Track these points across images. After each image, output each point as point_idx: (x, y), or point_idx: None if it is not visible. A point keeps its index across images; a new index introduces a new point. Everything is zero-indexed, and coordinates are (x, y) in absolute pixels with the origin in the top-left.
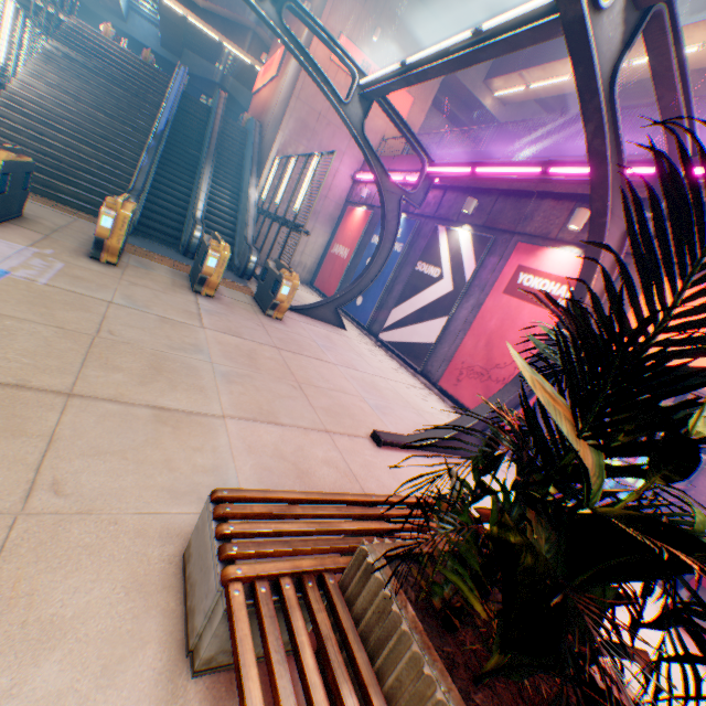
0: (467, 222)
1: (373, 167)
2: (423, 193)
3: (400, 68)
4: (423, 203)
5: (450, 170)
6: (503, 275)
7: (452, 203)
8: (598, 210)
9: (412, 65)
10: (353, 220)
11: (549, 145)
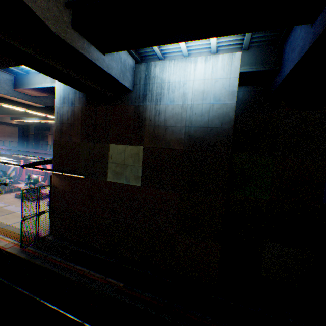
0: None
1: None
2: None
3: None
4: None
5: None
6: None
7: None
8: (16, 161)
9: None
10: None
11: None
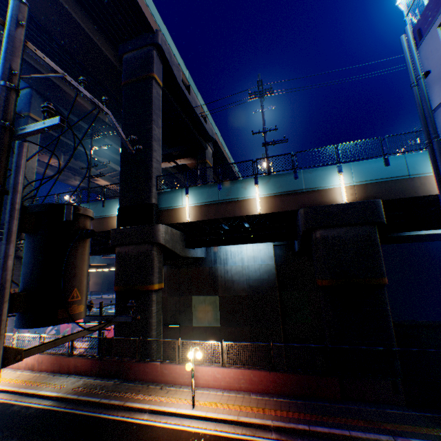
0: None
1: None
2: None
3: None
4: None
5: None
6: None
7: None
8: None
9: None
10: None
11: None
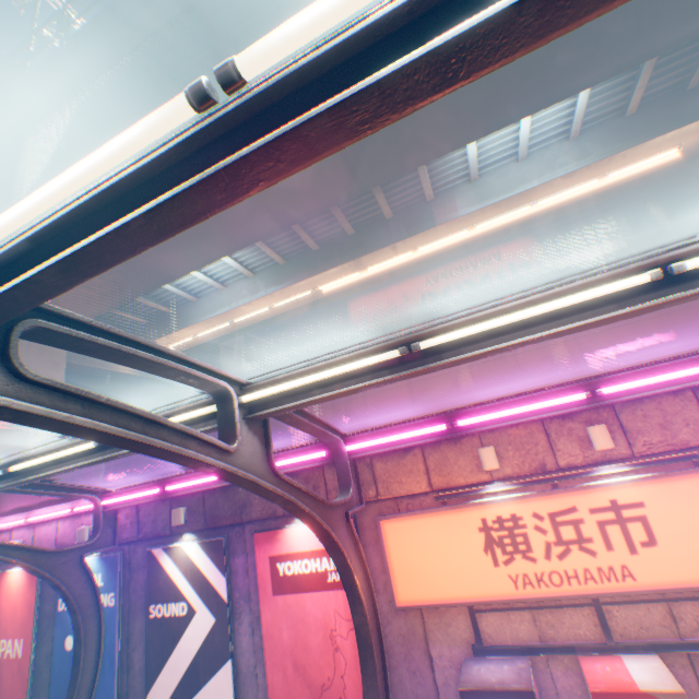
0: (186, 529)
1: (16, 560)
2: (111, 527)
3: (6, 465)
4: (117, 536)
5: (135, 496)
6: (262, 573)
7: (156, 514)
8: (323, 533)
9: (23, 460)
10: (10, 589)
11: (202, 358)
